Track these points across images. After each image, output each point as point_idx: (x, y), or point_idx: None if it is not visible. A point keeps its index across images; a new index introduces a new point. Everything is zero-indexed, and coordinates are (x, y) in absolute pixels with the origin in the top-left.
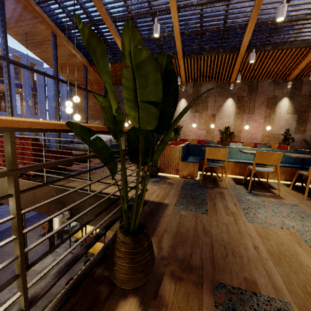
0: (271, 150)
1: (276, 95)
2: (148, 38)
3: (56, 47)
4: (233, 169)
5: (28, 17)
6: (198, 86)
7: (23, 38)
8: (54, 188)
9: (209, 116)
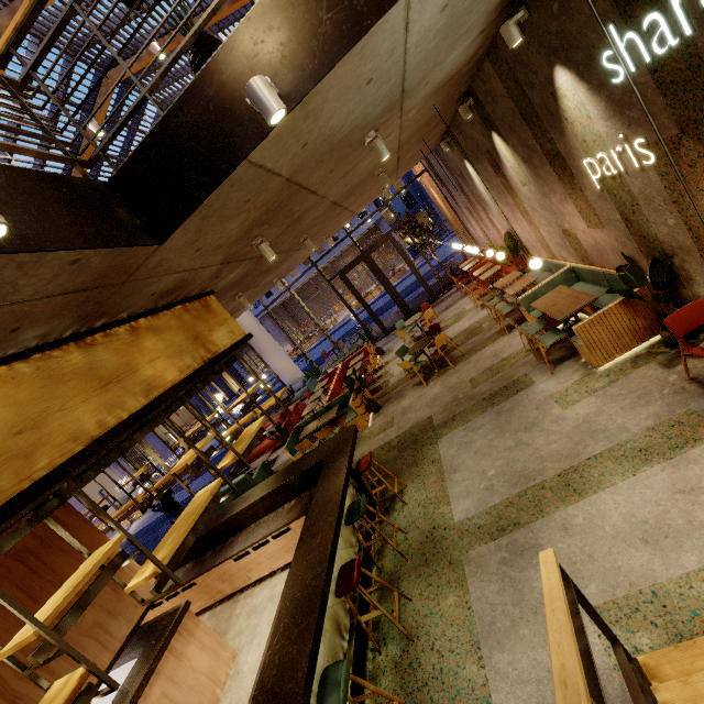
0: None
1: None
2: None
3: None
4: None
5: None
6: None
7: None
8: None
9: None
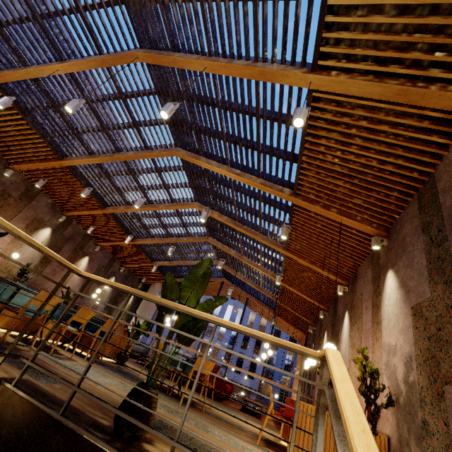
0: None
1: (45, 219)
2: None
3: None
4: (11, 320)
5: None
6: None
7: None
8: None
9: None
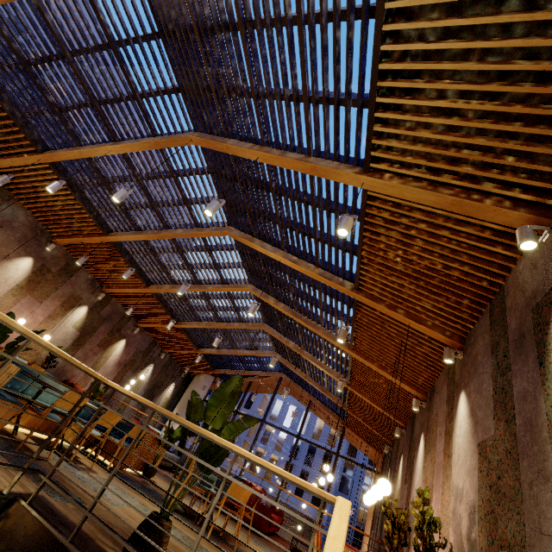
0: None
1: (83, 297)
2: (42, 89)
3: None
4: (33, 419)
5: None
6: (4, 197)
7: None
8: None
9: None
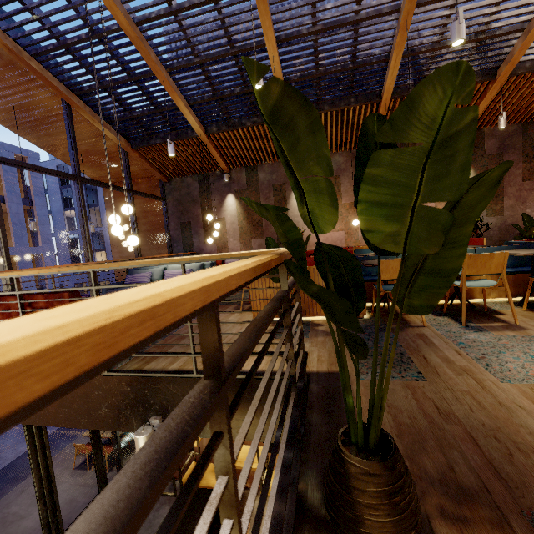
0: (473, 250)
1: None
2: (231, 94)
3: (72, 125)
4: None
5: (18, 80)
6: None
7: (8, 117)
8: (125, 379)
9: (345, 207)
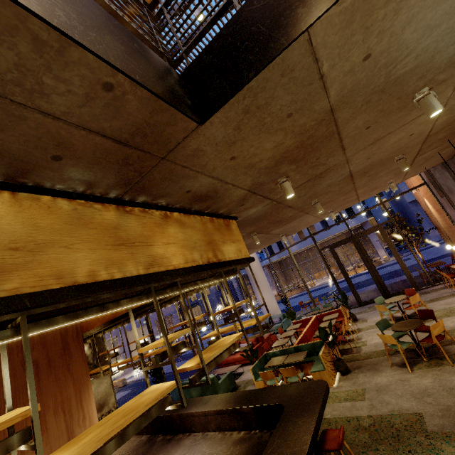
0: None
1: None
2: None
3: None
4: None
5: None
6: None
7: None
8: None
9: None
